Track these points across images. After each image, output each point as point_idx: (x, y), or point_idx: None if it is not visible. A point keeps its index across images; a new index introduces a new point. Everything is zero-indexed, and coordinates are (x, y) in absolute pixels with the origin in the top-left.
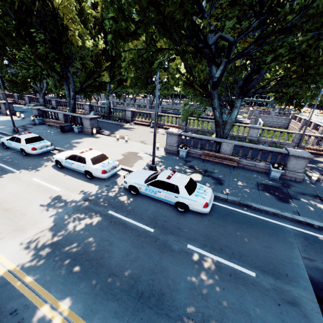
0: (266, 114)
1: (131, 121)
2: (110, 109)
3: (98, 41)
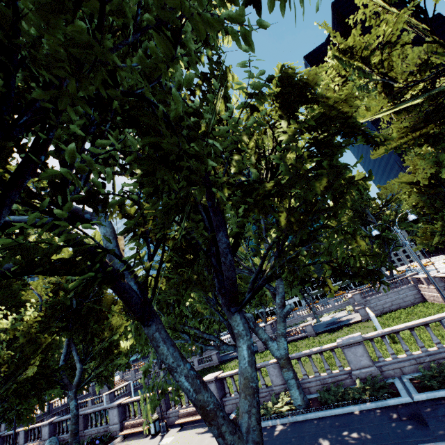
0: (376, 293)
1: (121, 430)
2: (85, 417)
3: (22, 314)
